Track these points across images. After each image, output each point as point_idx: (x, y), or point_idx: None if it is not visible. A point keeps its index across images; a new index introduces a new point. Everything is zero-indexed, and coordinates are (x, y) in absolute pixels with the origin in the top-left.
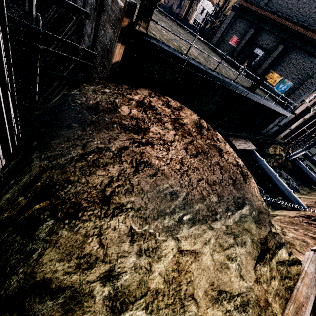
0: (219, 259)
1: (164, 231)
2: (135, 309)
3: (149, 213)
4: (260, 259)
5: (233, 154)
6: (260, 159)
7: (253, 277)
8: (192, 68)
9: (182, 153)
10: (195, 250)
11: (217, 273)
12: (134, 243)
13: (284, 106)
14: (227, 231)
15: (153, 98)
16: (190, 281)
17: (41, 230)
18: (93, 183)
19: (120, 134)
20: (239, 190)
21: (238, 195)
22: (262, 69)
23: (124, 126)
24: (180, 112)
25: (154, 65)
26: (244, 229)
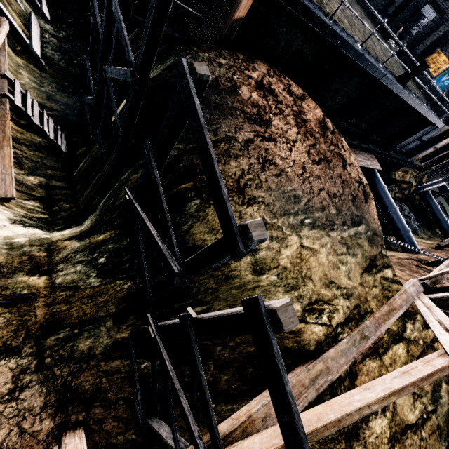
0: (333, 260)
1: (289, 227)
2: (270, 274)
3: (277, 209)
4: (367, 271)
5: (358, 168)
6: (381, 185)
7: (358, 280)
8: (335, 40)
9: (304, 157)
10: (314, 248)
11: (330, 270)
12: (267, 230)
13: (438, 112)
14: (342, 241)
15: (272, 79)
16: (309, 268)
17: (189, 207)
18: (229, 172)
19: (244, 123)
20: (358, 209)
21: (356, 213)
22: (425, 45)
23: (246, 114)
24: (303, 103)
25: (282, 27)
26: (357, 244)
